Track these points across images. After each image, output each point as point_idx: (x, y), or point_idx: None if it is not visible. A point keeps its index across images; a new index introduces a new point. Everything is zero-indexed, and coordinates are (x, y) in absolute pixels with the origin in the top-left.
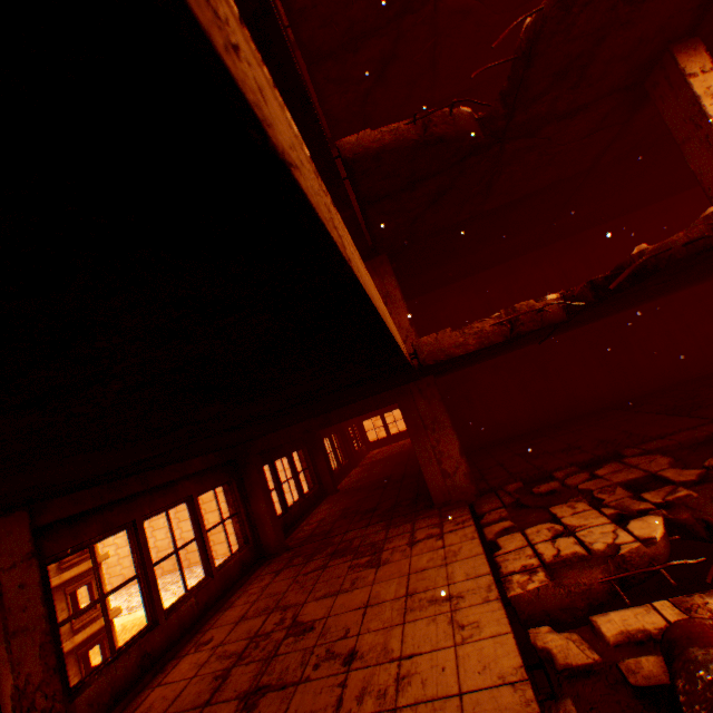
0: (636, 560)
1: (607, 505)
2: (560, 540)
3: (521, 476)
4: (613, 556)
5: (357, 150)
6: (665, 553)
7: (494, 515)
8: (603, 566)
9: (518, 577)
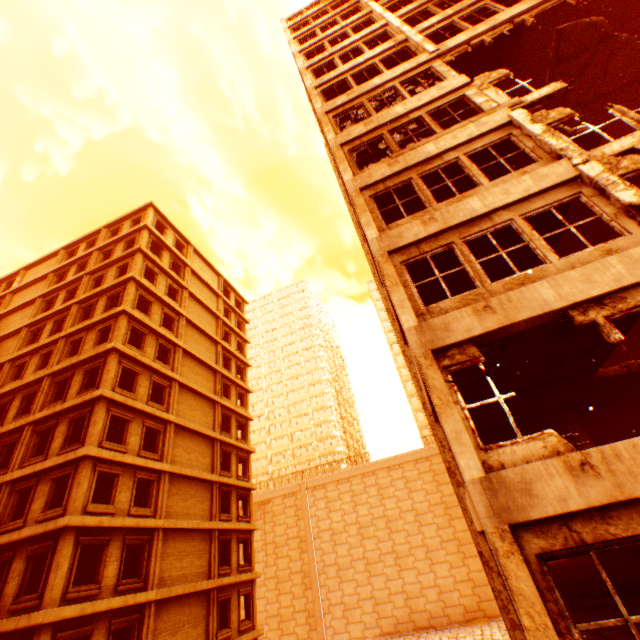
0: None
1: None
2: None
3: None
4: None
5: None
6: None
7: None
8: None
9: None
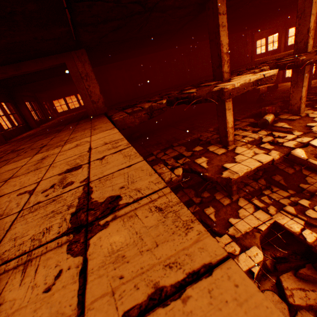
0: None
1: None
2: None
3: None
4: None
5: (124, 126)
6: None
7: None
8: None
9: None
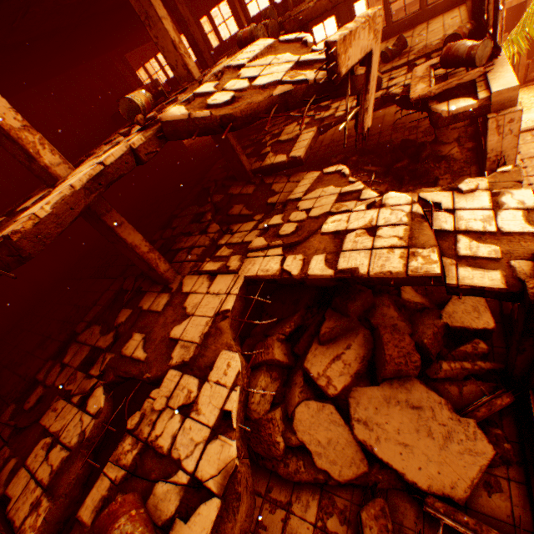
0: (98, 431)
1: (76, 393)
2: (53, 454)
3: (15, 396)
4: (84, 443)
5: None
6: (112, 406)
7: (0, 461)
8: (81, 455)
9: (31, 521)
